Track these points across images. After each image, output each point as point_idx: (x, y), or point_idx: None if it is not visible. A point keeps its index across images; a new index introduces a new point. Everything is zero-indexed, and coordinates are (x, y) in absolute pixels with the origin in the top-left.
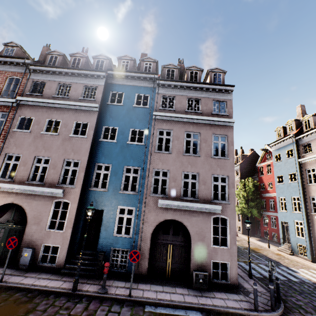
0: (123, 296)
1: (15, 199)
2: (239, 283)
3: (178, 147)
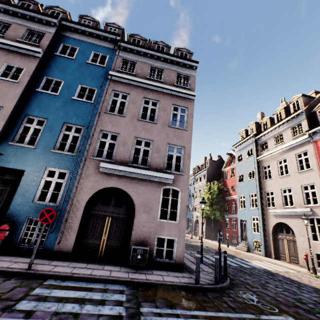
0: (18, 269)
1: None
2: (187, 265)
3: (133, 112)
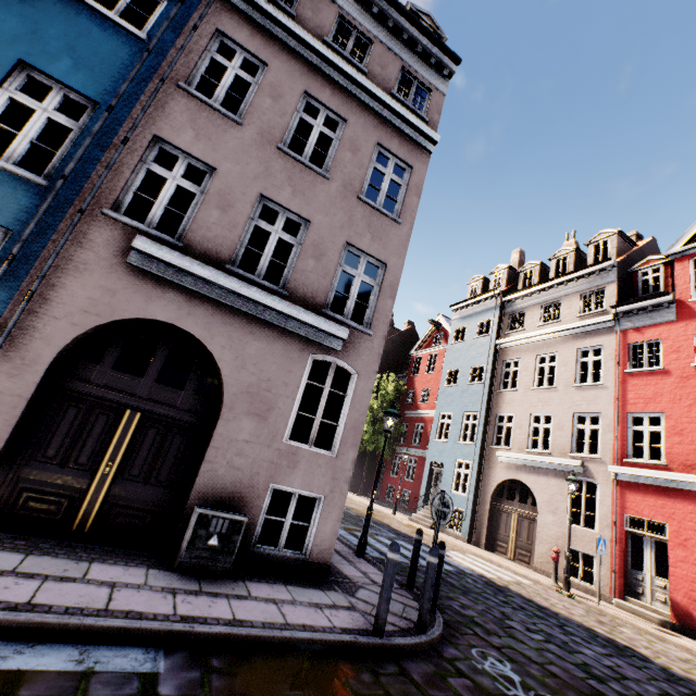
0: None
1: None
2: (332, 565)
3: (270, 121)
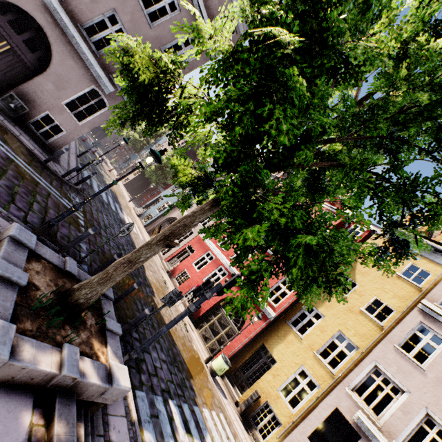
0: None
1: None
2: (59, 159)
3: None
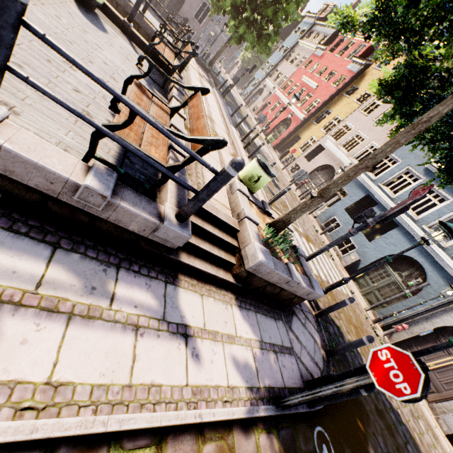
0: None
1: None
2: None
3: None
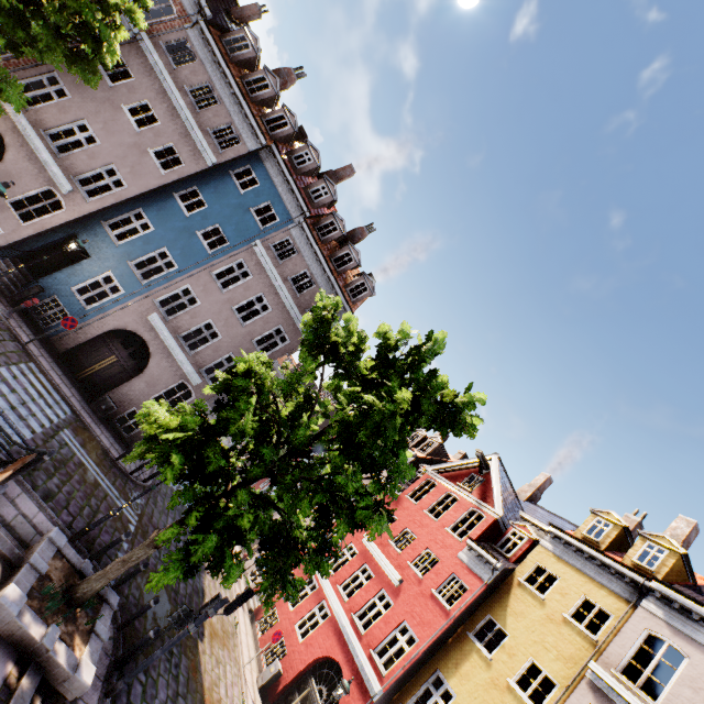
0: (20, 337)
1: (6, 130)
2: None
3: (236, 297)
